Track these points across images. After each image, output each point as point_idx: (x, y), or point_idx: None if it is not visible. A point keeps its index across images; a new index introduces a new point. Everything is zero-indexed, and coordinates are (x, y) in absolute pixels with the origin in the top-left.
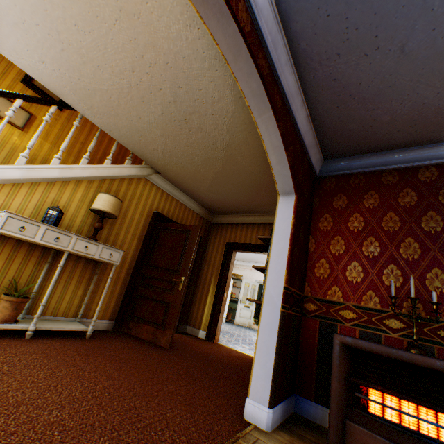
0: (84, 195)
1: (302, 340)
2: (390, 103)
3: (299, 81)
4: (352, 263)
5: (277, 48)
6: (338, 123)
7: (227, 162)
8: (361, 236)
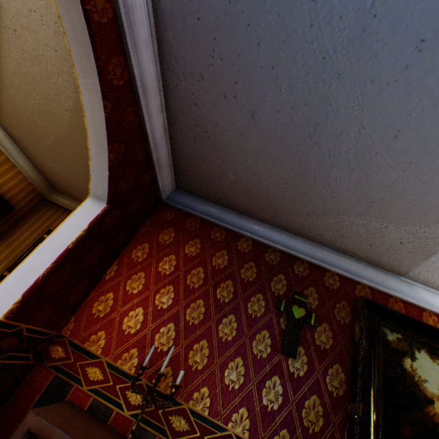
0: None
1: (14, 401)
2: (237, 163)
3: (162, 80)
4: (138, 308)
5: (136, 11)
6: (194, 156)
7: (75, 131)
8: (164, 282)
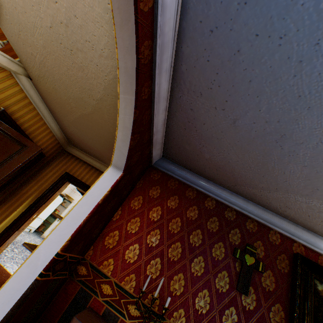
0: None
1: (55, 302)
2: (213, 149)
3: (170, 92)
4: (135, 244)
5: (165, 53)
6: (181, 140)
7: (96, 112)
8: (153, 226)
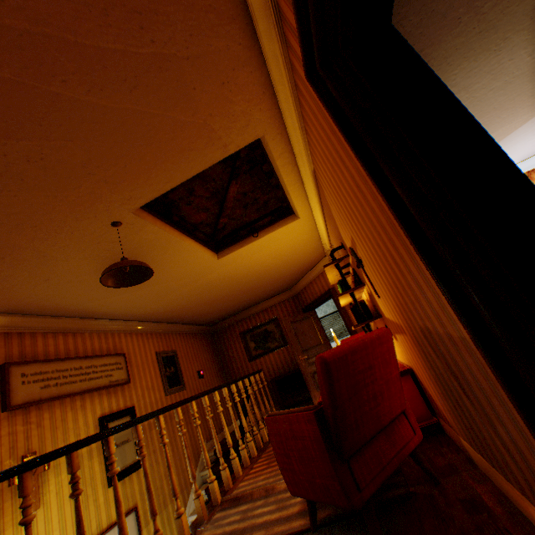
0: None
1: None
2: None
3: None
4: None
5: None
6: None
7: None
8: None
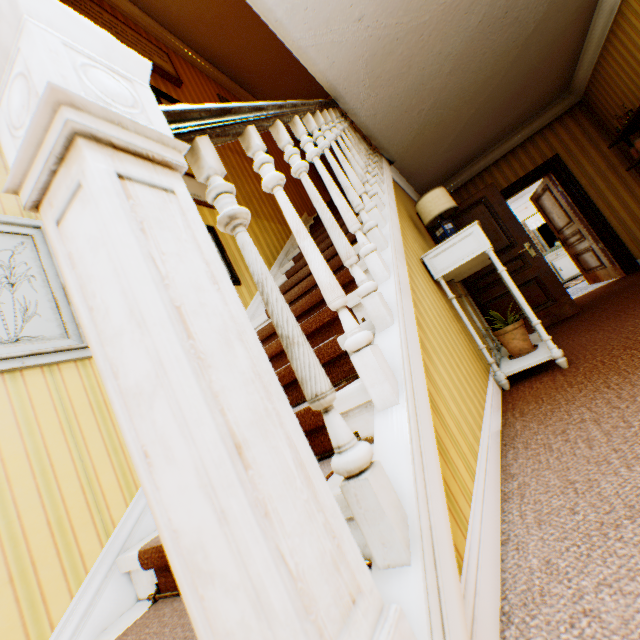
0: (404, 215)
1: None
2: None
3: None
4: None
5: None
6: None
7: (510, 69)
8: None
